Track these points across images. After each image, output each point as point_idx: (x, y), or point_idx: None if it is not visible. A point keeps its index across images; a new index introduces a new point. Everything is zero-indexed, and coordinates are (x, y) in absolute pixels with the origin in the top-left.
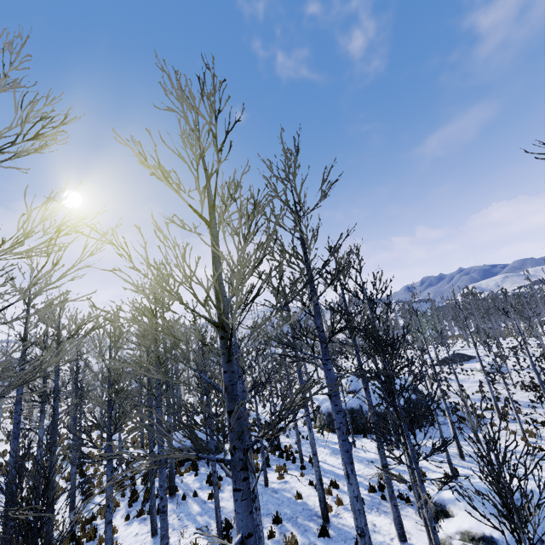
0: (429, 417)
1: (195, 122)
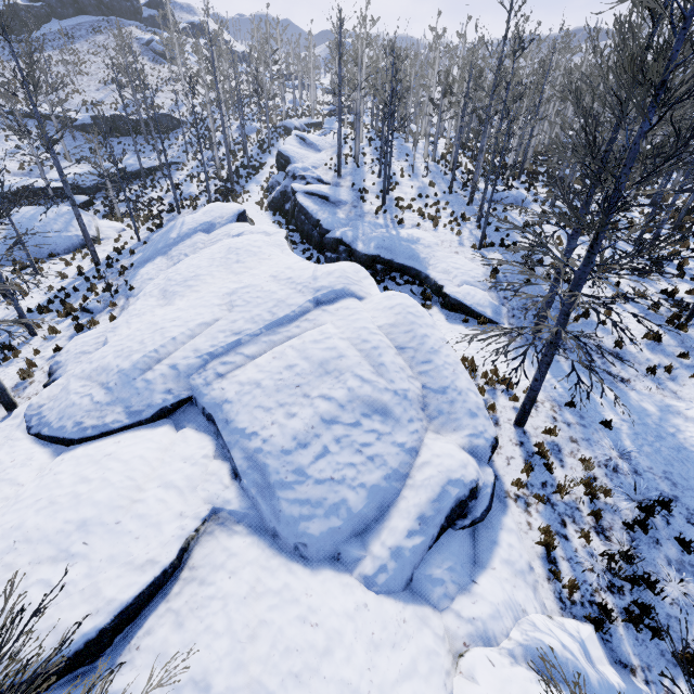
0: None
1: None
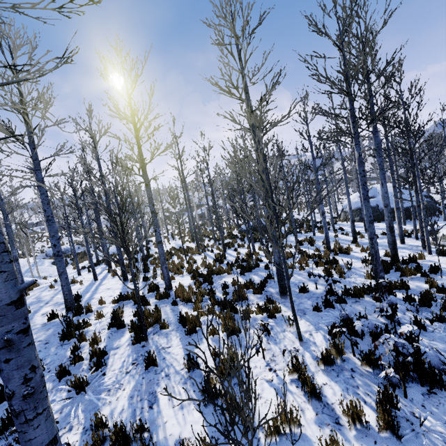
0: (436, 213)
1: (350, 0)
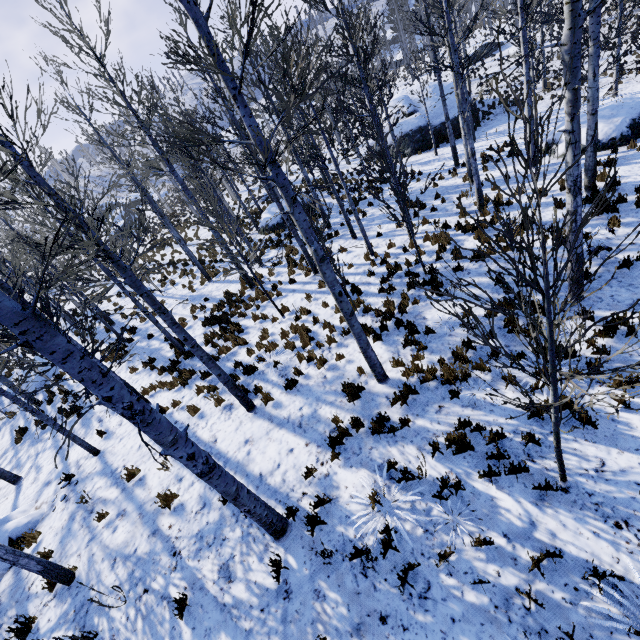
0: (480, 116)
1: None
